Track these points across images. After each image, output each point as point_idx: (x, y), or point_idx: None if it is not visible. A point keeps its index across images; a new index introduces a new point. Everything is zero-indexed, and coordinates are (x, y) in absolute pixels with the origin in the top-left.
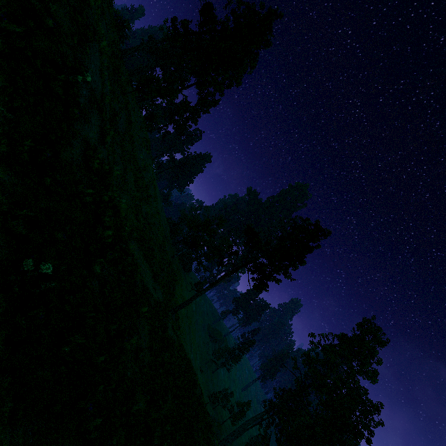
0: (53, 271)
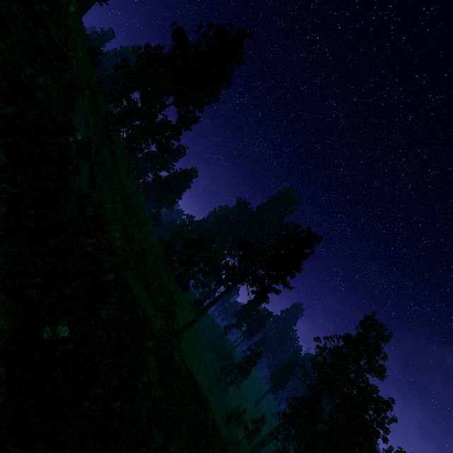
0: (69, 332)
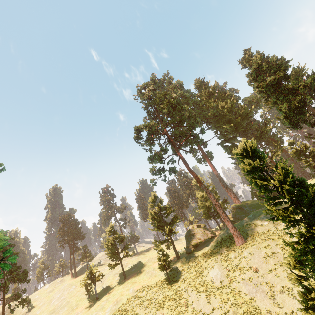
0: None
